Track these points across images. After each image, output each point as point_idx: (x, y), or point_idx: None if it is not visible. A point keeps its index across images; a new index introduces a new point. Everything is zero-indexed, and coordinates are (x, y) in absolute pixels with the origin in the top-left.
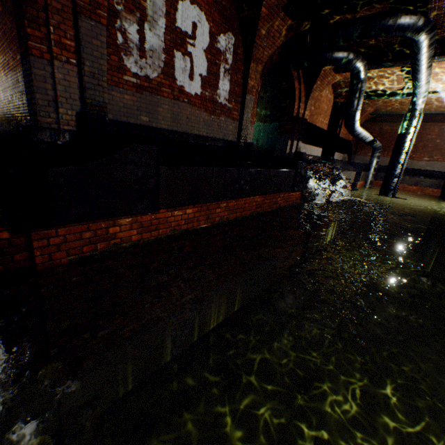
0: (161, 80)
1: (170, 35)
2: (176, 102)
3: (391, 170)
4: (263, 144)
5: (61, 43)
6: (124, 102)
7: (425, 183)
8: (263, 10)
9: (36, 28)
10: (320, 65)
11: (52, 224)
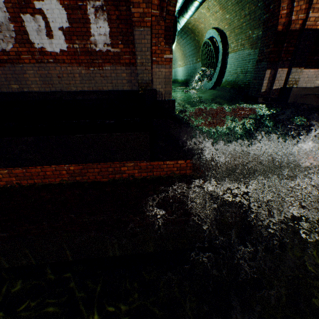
0: (18, 49)
1: (11, 2)
2: (41, 65)
3: None
4: (250, 78)
5: None
6: None
7: None
8: None
9: None
10: None
11: None
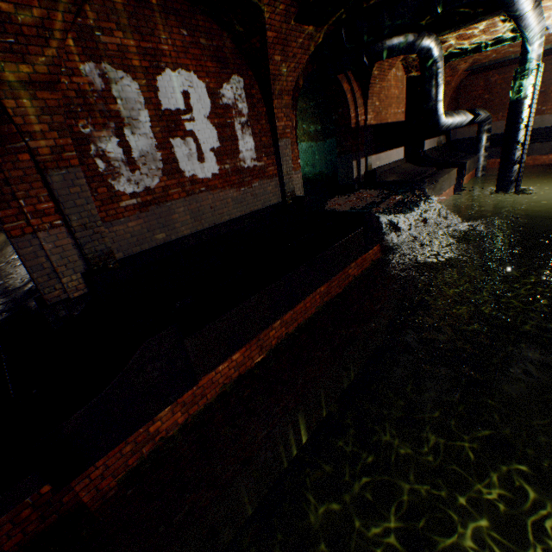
0: (165, 182)
1: (158, 125)
2: (191, 197)
3: (507, 155)
4: (322, 169)
5: (38, 211)
6: (130, 232)
7: None
8: (268, 35)
9: (6, 206)
10: (370, 62)
11: (87, 467)
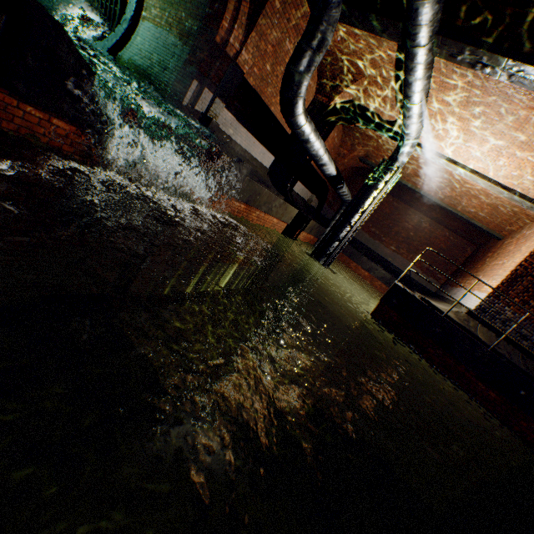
0: None
1: None
2: None
3: (338, 229)
4: (170, 81)
5: None
6: None
7: (378, 274)
8: None
9: None
10: None
11: None
